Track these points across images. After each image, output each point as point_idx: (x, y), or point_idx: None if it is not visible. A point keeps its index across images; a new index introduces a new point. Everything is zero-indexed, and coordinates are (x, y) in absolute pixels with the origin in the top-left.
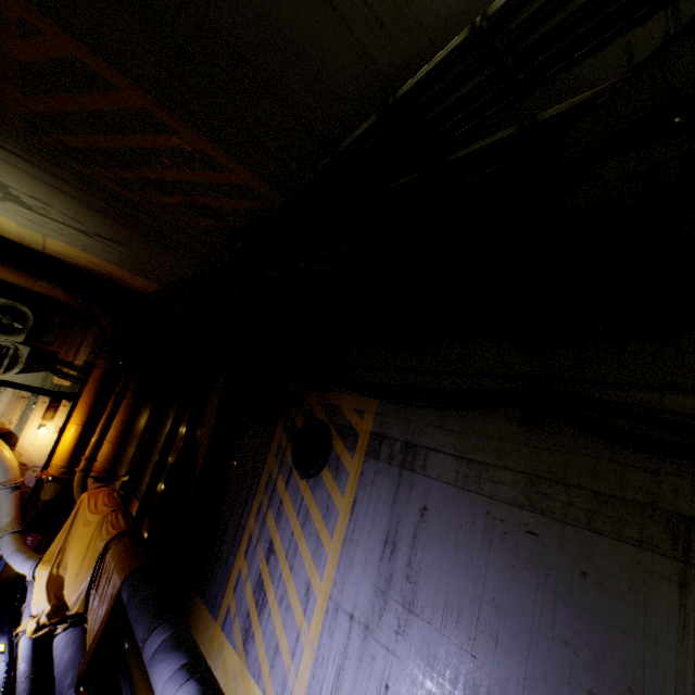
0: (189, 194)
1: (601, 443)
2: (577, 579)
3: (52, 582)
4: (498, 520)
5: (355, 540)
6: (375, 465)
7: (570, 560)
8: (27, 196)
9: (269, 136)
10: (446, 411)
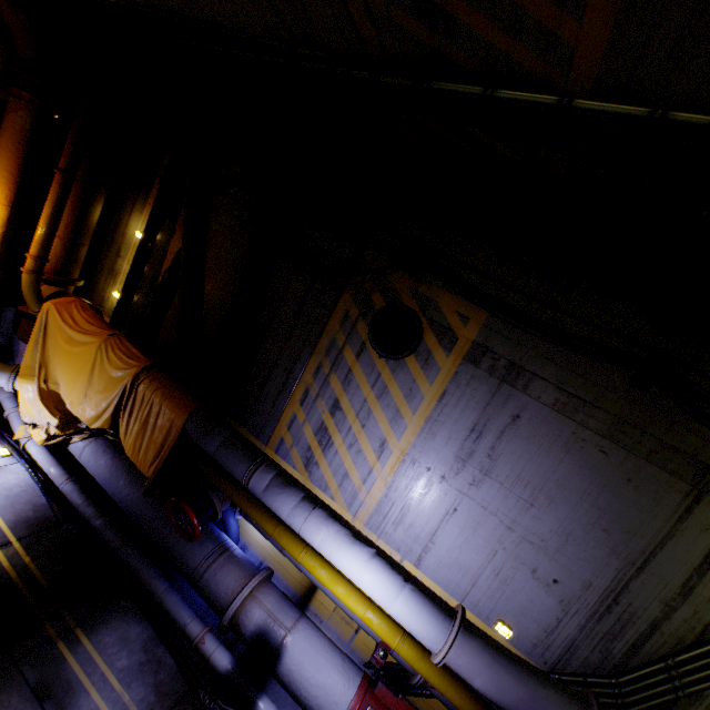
0: None
1: (682, 414)
2: (623, 482)
3: (46, 397)
4: (581, 439)
5: (440, 421)
6: (473, 371)
7: (623, 472)
8: None
9: None
10: (563, 350)
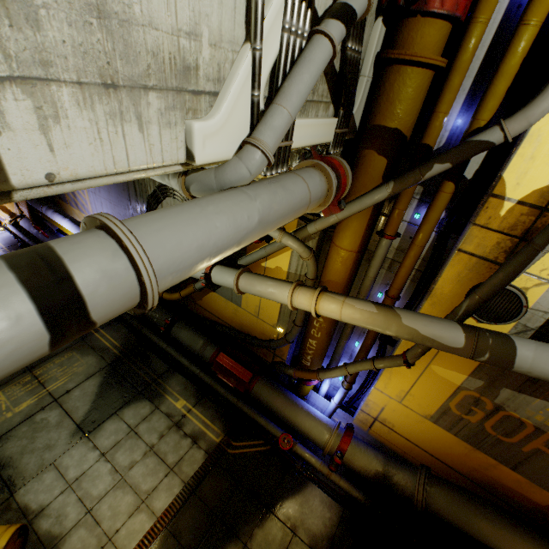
0: None
1: None
2: None
3: (2, 208)
4: None
5: None
6: None
7: None
8: None
9: None
10: None
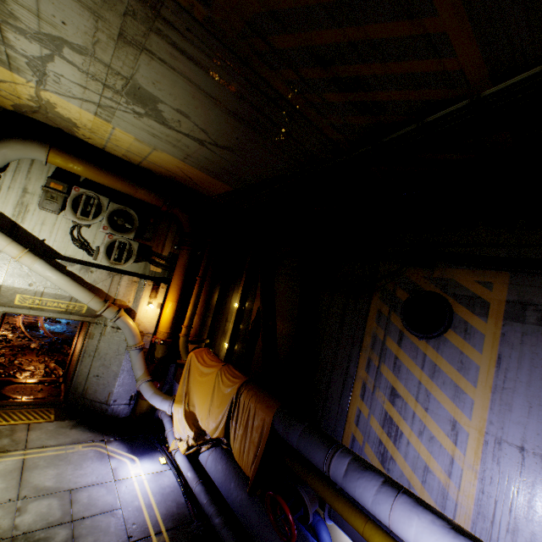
0: (368, 90)
1: None
2: None
3: (187, 416)
4: None
5: (509, 388)
6: (520, 327)
7: None
8: (172, 109)
9: None
10: None
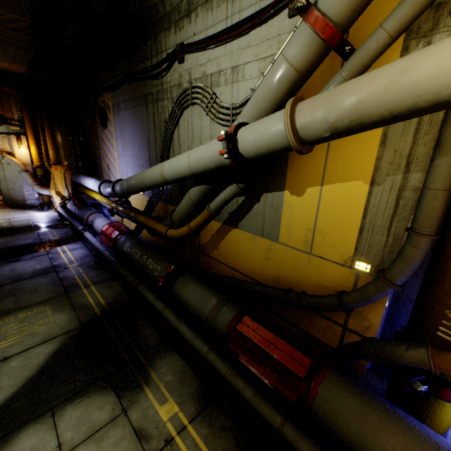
0: (2, 25)
1: (137, 84)
2: (139, 118)
3: (57, 193)
4: (131, 114)
5: (117, 138)
6: (115, 114)
7: (138, 115)
8: None
9: (9, 5)
10: (120, 89)
